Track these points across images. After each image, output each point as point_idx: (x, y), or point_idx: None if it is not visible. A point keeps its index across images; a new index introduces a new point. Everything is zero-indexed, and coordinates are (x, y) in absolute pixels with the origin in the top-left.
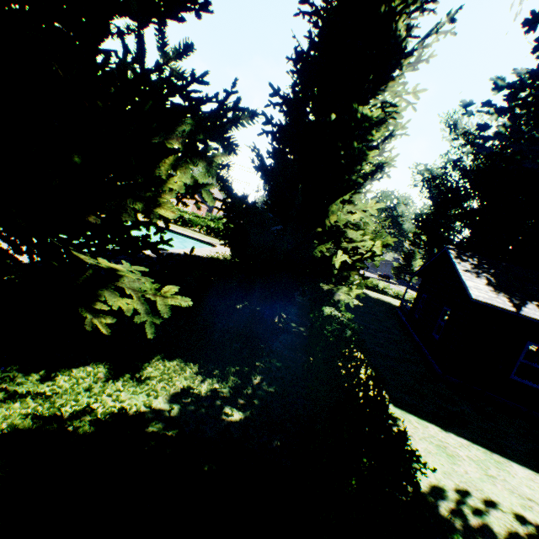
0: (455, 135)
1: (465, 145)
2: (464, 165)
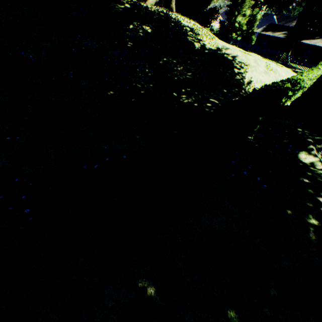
0: None
1: None
2: None
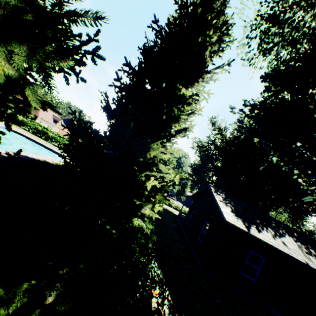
0: (214, 128)
1: (218, 134)
2: (216, 143)
